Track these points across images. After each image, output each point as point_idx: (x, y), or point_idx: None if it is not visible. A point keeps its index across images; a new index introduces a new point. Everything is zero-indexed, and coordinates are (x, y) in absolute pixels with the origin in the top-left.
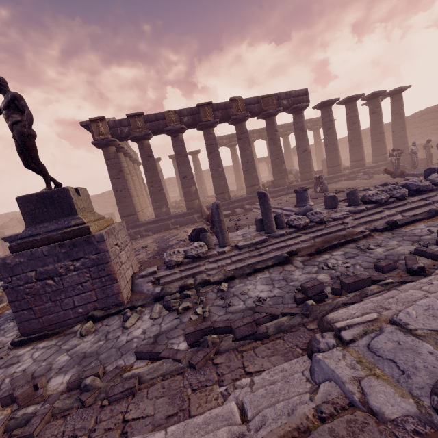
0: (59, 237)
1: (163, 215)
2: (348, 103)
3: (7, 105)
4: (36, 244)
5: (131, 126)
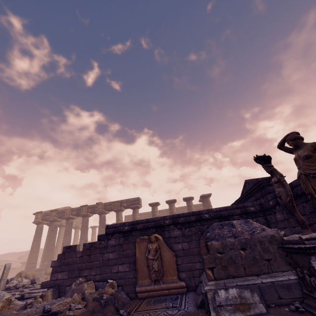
0: None
1: (43, 267)
2: (168, 204)
3: None
4: None
5: (50, 215)
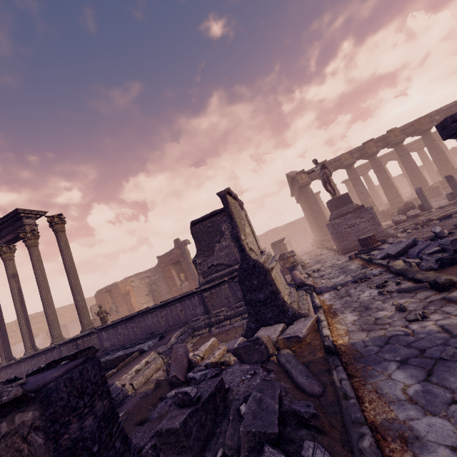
0: (352, 210)
1: None
2: None
3: (321, 168)
4: (343, 215)
5: None
